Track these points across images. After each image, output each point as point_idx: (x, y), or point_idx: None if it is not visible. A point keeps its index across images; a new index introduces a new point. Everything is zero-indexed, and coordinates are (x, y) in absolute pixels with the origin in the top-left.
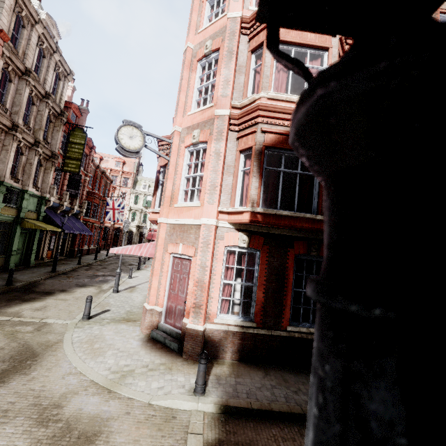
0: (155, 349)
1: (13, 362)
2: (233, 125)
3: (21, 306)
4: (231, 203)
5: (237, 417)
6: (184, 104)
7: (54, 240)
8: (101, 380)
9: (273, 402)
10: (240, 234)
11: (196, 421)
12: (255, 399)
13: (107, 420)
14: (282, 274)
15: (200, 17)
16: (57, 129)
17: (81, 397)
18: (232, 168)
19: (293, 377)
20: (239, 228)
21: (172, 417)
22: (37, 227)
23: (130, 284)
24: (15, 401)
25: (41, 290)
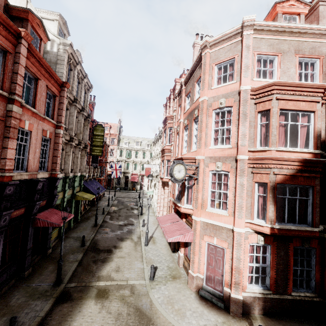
0: (210, 307)
1: None
2: (249, 163)
3: (106, 269)
4: (251, 216)
5: None
6: (204, 140)
7: None
8: None
9: None
10: (258, 236)
11: None
12: None
13: None
14: (286, 259)
15: (211, 77)
16: (86, 128)
17: None
18: (249, 192)
19: None
20: (257, 231)
21: None
22: (84, 199)
23: (148, 234)
24: None
25: (103, 248)
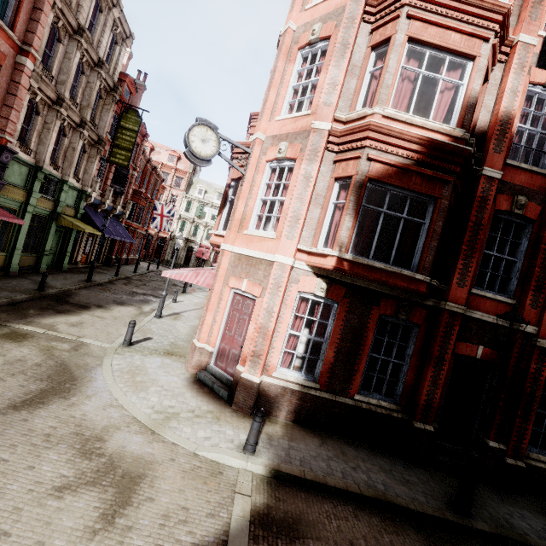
0: (201, 393)
1: (51, 382)
2: (332, 143)
3: (55, 319)
4: (314, 241)
5: (287, 484)
6: (273, 105)
7: (90, 242)
8: (144, 419)
9: (328, 475)
10: (318, 280)
11: (244, 481)
12: (309, 469)
13: (151, 463)
14: (360, 334)
15: None
16: (107, 109)
17: (123, 434)
18: (321, 199)
19: (352, 451)
20: (318, 272)
21: (219, 472)
22: (74, 227)
23: (174, 310)
24: (57, 426)
25: (76, 302)
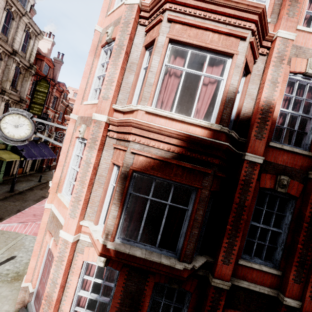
0: None
1: None
2: (113, 130)
3: None
4: (96, 217)
5: None
6: (84, 91)
7: (25, 160)
8: None
9: None
10: None
11: None
12: None
13: None
14: (138, 300)
15: None
16: (26, 79)
17: None
18: (104, 179)
19: None
20: None
21: None
22: None
23: None
24: None
25: None
